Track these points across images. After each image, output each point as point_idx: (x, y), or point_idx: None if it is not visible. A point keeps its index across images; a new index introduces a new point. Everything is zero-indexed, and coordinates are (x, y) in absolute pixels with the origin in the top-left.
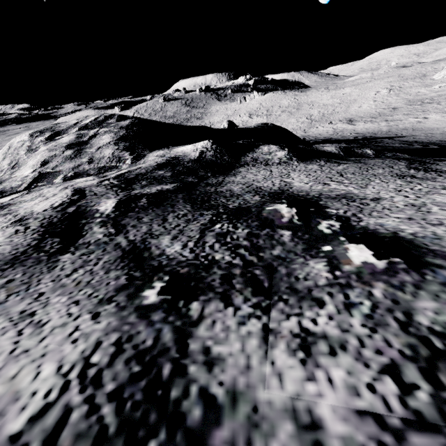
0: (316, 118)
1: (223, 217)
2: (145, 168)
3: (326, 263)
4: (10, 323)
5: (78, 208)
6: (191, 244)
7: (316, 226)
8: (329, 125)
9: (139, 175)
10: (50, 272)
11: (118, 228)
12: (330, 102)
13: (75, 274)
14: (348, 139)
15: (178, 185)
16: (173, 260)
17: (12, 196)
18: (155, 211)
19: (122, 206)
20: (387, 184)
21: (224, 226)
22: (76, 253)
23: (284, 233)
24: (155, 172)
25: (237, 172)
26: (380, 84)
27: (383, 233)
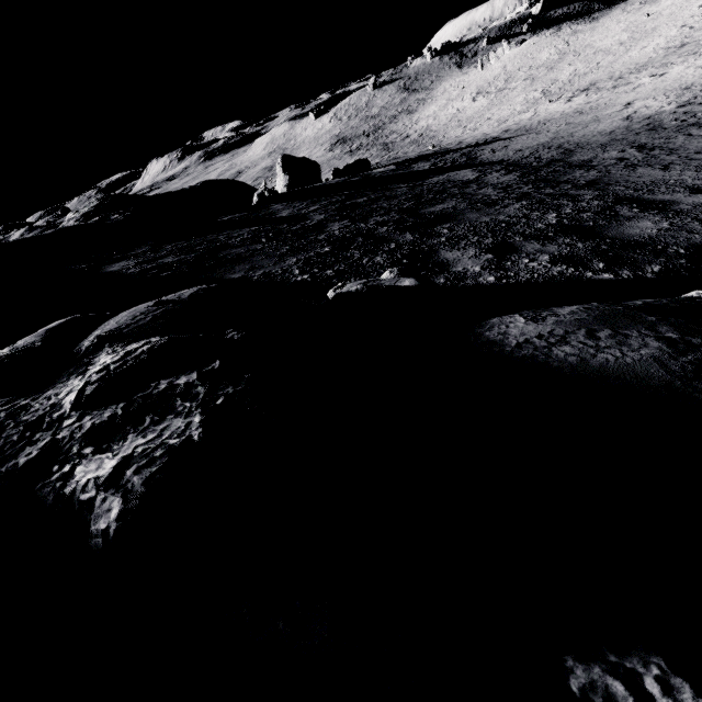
0: (555, 87)
1: None
2: None
3: None
4: None
5: None
6: None
7: None
8: (548, 104)
9: None
10: None
11: None
12: (610, 43)
13: None
14: (454, 148)
15: None
16: None
17: None
18: None
19: None
20: None
21: None
22: None
23: None
24: None
25: None
26: None
27: None
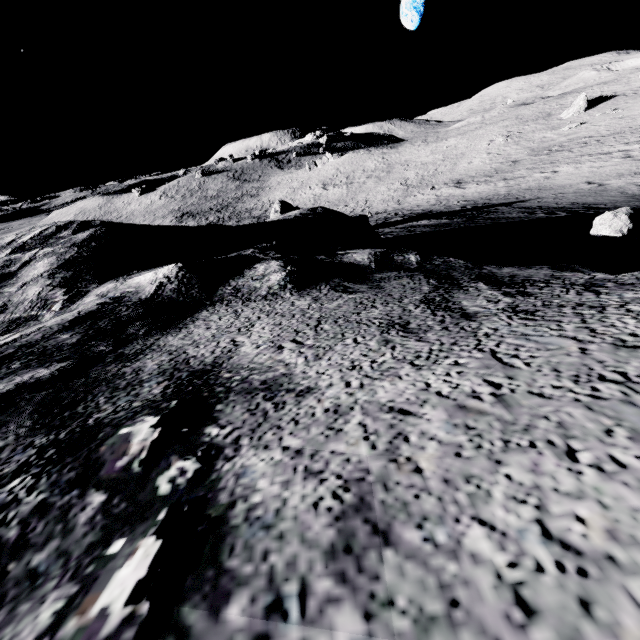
0: (414, 182)
1: (44, 457)
2: (46, 329)
3: (62, 605)
4: None
5: None
6: None
7: (158, 475)
8: (431, 191)
9: (22, 347)
10: None
11: None
12: (431, 160)
13: None
14: (454, 210)
15: (69, 364)
16: None
17: None
18: None
19: None
20: (354, 348)
21: (19, 485)
22: None
23: (92, 501)
24: (54, 337)
25: (191, 321)
26: (494, 131)
27: (217, 503)
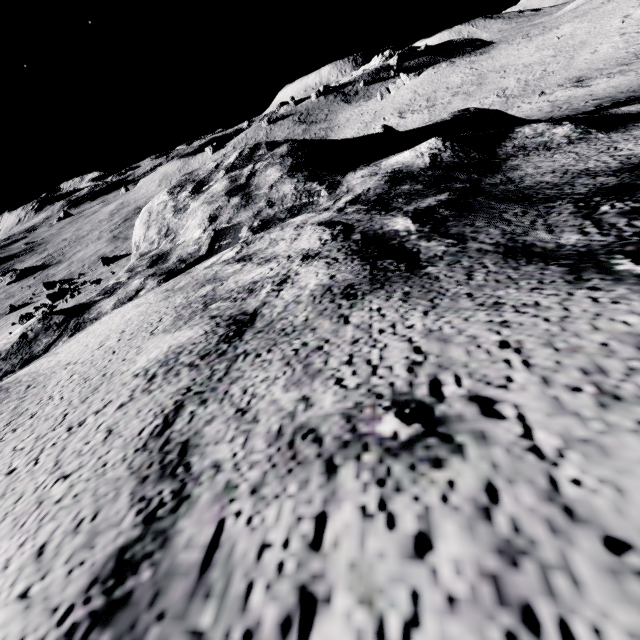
0: (514, 91)
1: (597, 200)
2: (376, 188)
3: None
4: (488, 311)
5: (363, 234)
6: (593, 230)
7: None
8: (541, 97)
9: (380, 195)
10: (439, 281)
11: (455, 237)
12: (536, 59)
13: (476, 277)
14: (585, 111)
15: (452, 193)
16: (589, 246)
17: (231, 251)
18: (478, 216)
19: (426, 220)
20: None
21: (617, 206)
22: (437, 265)
23: None
24: (397, 189)
25: (512, 166)
26: (631, 1)
27: None
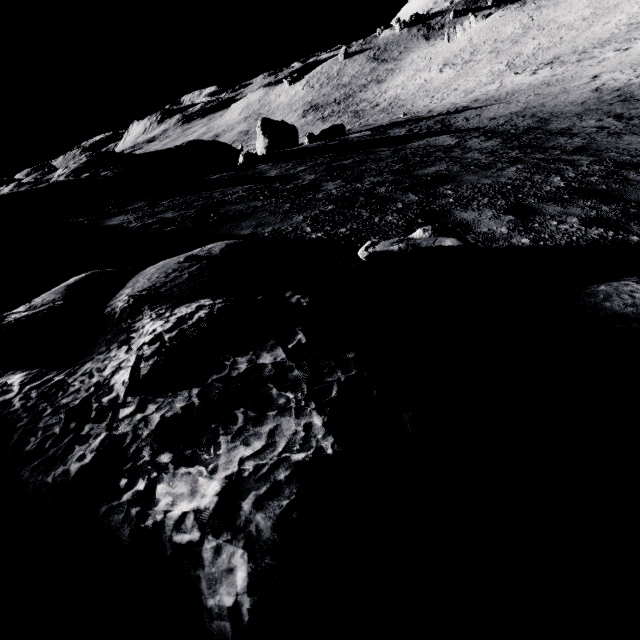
0: (520, 60)
1: None
2: None
3: None
4: None
5: None
6: None
7: None
8: (513, 76)
9: None
10: None
11: None
12: (573, 19)
13: None
14: (426, 116)
15: None
16: None
17: None
18: None
19: None
20: None
21: None
22: None
23: None
24: None
25: None
26: None
27: None
